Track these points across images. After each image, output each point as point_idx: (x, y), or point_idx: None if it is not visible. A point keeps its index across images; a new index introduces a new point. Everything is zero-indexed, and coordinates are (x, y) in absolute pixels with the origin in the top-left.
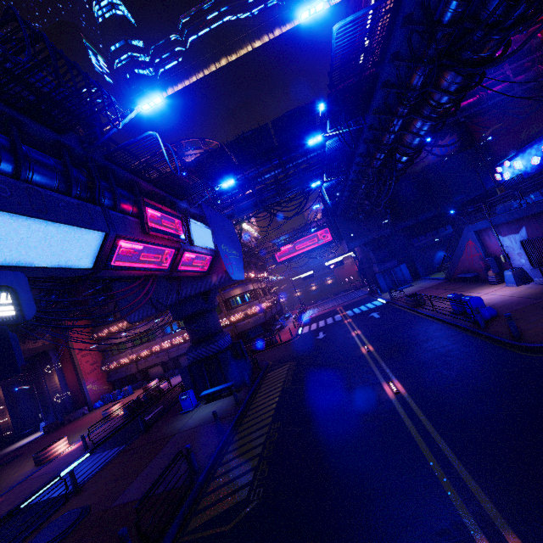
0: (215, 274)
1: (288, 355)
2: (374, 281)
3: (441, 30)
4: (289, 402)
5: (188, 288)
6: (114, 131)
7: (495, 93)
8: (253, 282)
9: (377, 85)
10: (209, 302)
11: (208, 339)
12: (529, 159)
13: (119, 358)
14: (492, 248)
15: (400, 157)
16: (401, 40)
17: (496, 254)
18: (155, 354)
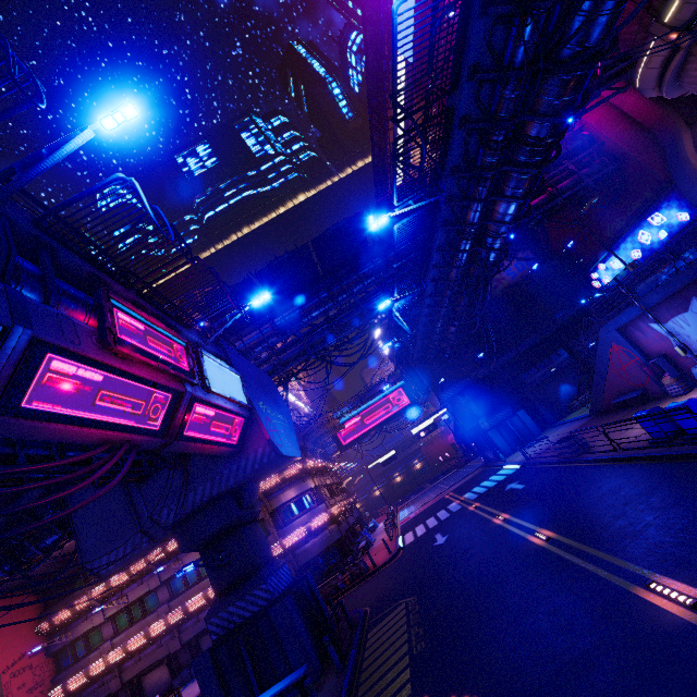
0: (251, 449)
1: (394, 586)
2: (488, 442)
3: (536, 8)
4: (441, 691)
5: (206, 484)
6: (50, 164)
7: (564, 188)
8: (312, 475)
9: (452, 126)
10: (244, 506)
11: (247, 580)
12: (628, 255)
13: (86, 664)
14: (652, 345)
15: (493, 242)
16: (480, 43)
17: (662, 351)
18: (156, 640)
